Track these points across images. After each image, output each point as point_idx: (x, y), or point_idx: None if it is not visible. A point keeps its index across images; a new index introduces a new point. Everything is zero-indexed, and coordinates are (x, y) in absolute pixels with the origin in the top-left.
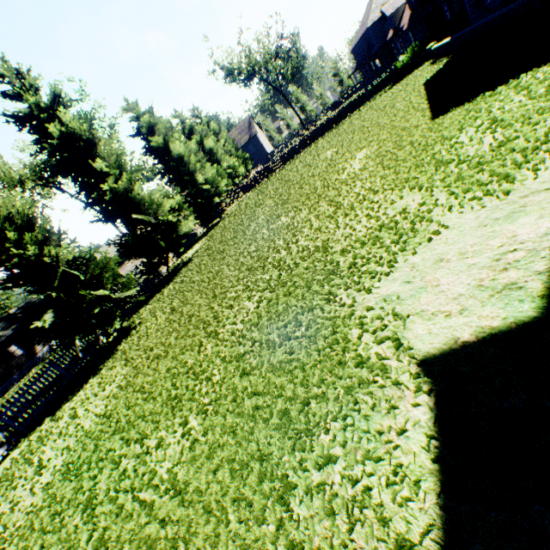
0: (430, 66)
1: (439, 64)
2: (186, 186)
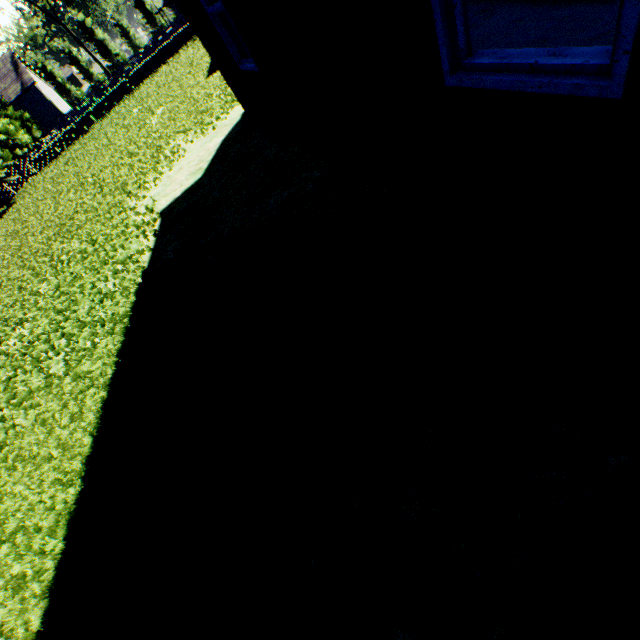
0: None
1: None
2: None
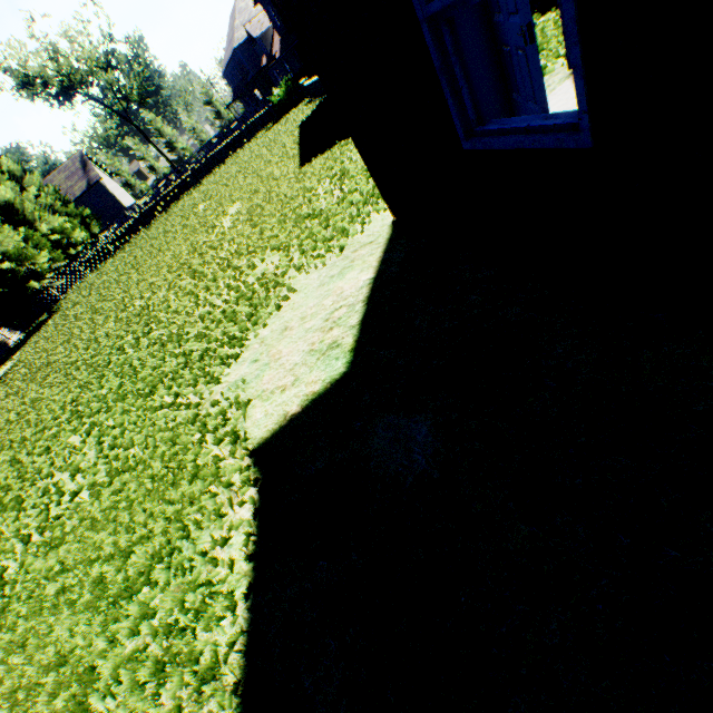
0: (307, 106)
1: (314, 104)
2: None
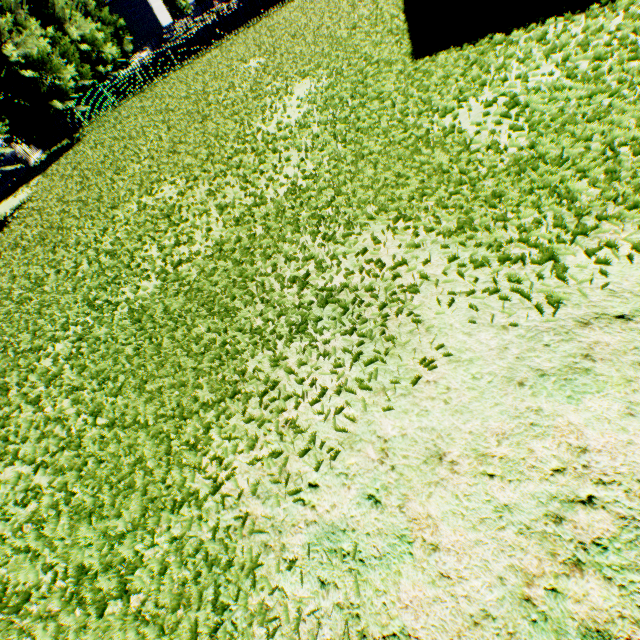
0: None
1: None
2: None
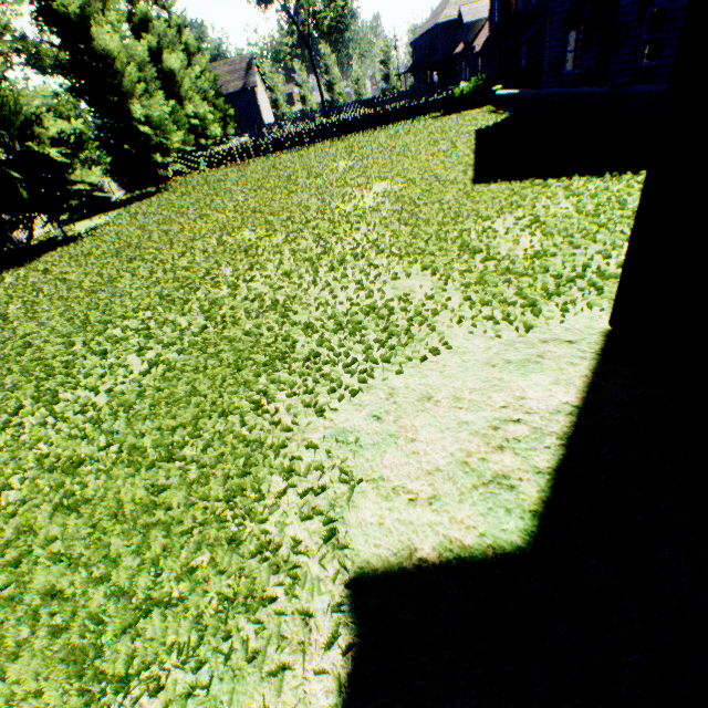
0: (489, 114)
1: (498, 116)
2: (109, 113)
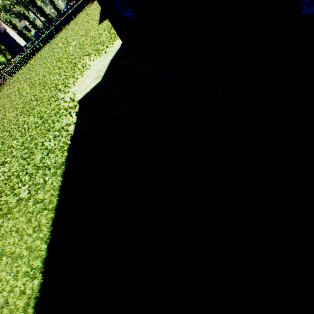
0: None
1: None
2: None
